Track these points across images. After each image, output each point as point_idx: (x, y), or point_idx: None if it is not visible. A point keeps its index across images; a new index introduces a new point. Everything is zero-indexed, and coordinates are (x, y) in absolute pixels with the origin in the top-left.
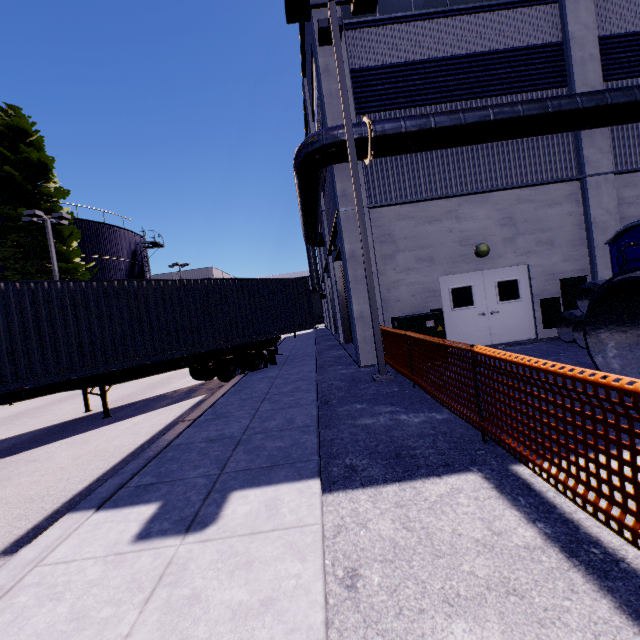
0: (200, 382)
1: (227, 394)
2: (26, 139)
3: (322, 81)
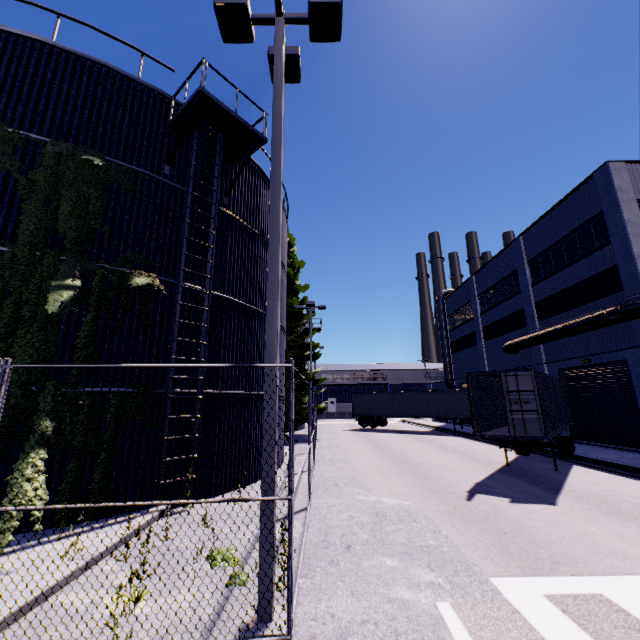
0: (514, 456)
1: (638, 465)
2: (289, 249)
3: (636, 262)
